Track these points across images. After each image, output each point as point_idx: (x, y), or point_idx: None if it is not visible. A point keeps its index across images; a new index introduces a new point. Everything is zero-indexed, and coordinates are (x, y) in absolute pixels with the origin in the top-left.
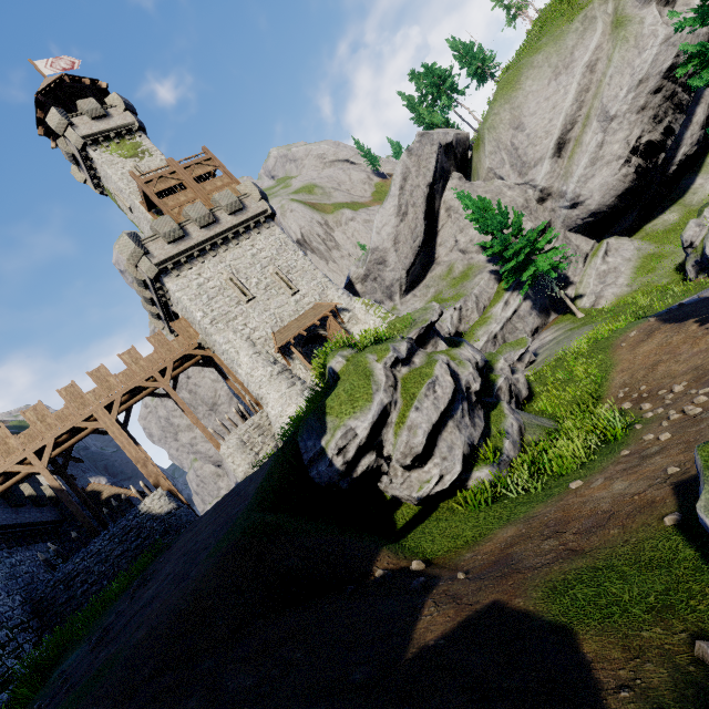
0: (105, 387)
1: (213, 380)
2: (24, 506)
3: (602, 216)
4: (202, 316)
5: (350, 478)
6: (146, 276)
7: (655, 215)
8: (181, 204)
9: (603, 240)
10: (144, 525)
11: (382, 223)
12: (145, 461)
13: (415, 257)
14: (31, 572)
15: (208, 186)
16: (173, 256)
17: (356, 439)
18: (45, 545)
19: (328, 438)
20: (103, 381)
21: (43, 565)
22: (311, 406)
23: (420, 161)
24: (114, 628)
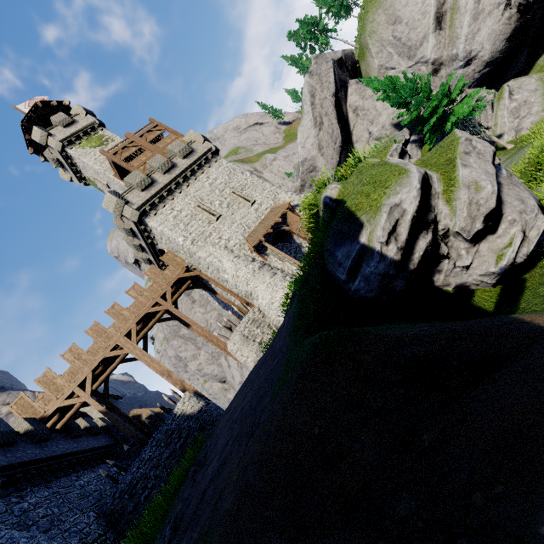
0: (121, 319)
1: (202, 313)
2: (82, 437)
3: (496, 63)
4: (183, 240)
5: (406, 271)
6: (131, 223)
7: (543, 50)
8: (143, 162)
9: (503, 85)
10: (182, 426)
11: (304, 138)
12: (169, 372)
13: (340, 156)
14: (99, 490)
15: (161, 145)
16: (148, 200)
17: (405, 216)
18: (106, 466)
19: (367, 230)
20: (119, 315)
21: (108, 482)
22: (318, 240)
23: (321, 78)
24: (186, 513)
